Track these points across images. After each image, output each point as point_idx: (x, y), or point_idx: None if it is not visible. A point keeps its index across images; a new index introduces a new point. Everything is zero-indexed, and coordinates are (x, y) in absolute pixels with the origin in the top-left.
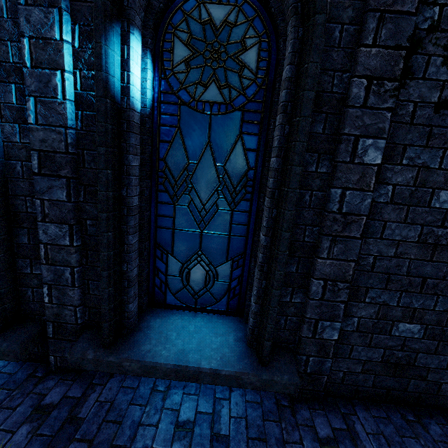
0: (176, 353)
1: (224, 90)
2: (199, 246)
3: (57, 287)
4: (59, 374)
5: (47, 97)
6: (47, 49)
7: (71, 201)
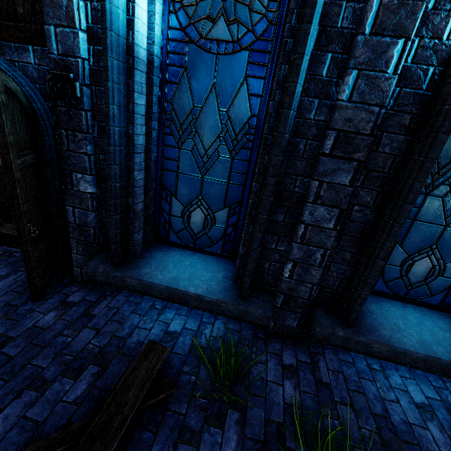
0: (418, 343)
1: None
2: (436, 239)
3: (302, 265)
4: (277, 338)
5: (373, 71)
6: (399, 11)
7: (353, 186)
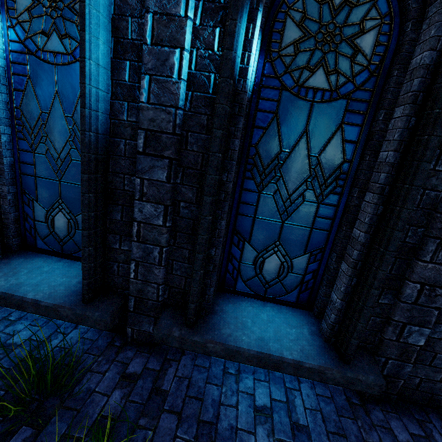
0: (256, 340)
1: (331, 76)
2: (278, 236)
3: (144, 264)
4: (135, 345)
5: (162, 76)
6: (169, 26)
7: (170, 183)
